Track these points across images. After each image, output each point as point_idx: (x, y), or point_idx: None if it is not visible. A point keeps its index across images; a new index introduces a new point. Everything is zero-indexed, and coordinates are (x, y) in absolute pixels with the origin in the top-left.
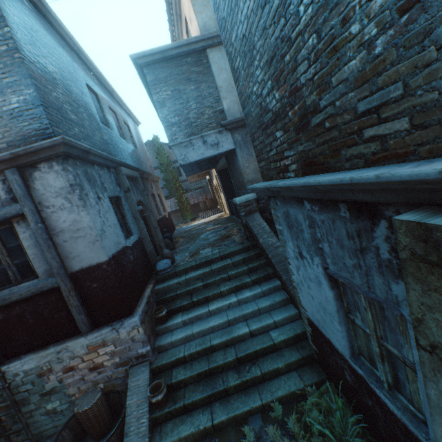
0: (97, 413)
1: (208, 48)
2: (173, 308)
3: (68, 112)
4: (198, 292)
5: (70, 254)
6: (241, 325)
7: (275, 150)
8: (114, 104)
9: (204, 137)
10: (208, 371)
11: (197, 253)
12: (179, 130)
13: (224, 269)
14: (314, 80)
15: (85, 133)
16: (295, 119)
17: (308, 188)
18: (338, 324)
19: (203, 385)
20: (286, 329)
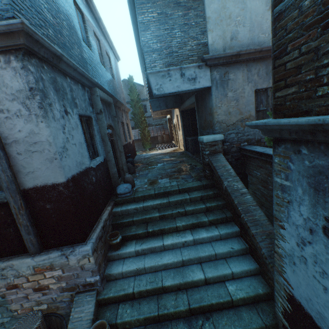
0: None
1: None
2: (127, 235)
3: (43, 9)
4: (154, 222)
5: (24, 169)
6: (195, 268)
7: None
8: (99, 32)
9: (183, 69)
10: (156, 317)
11: (155, 181)
12: (159, 58)
13: (180, 203)
14: None
15: (62, 41)
16: None
17: None
18: None
19: None
20: (245, 284)
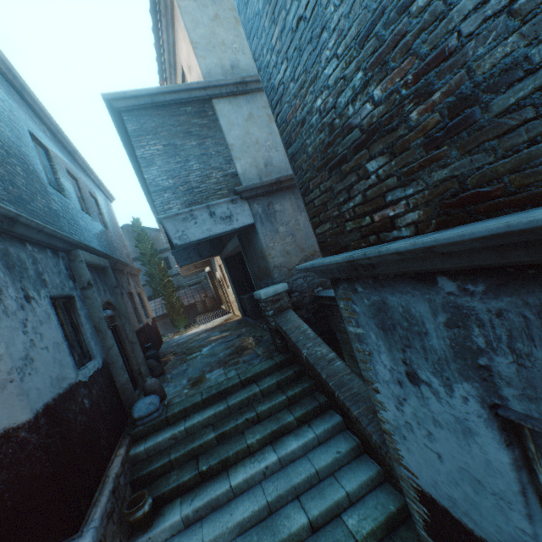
0: None
1: (215, 98)
2: (163, 492)
3: None
4: (208, 451)
5: None
6: (291, 510)
7: (362, 195)
8: (75, 168)
9: (211, 207)
10: None
11: (201, 378)
12: (174, 197)
13: (248, 403)
14: (515, 8)
15: (16, 194)
16: (432, 119)
17: (510, 237)
18: (526, 521)
19: None
20: (370, 506)
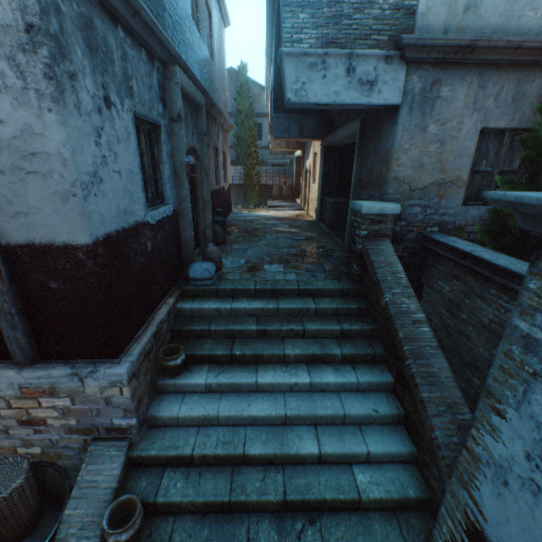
0: (6, 512)
1: None
2: (196, 353)
3: None
4: (245, 339)
5: (9, 204)
6: (305, 433)
7: None
8: None
9: (354, 58)
10: (225, 505)
11: (259, 266)
12: (311, 24)
13: (298, 314)
14: None
15: None
16: None
17: None
18: None
19: (210, 529)
20: (387, 477)
